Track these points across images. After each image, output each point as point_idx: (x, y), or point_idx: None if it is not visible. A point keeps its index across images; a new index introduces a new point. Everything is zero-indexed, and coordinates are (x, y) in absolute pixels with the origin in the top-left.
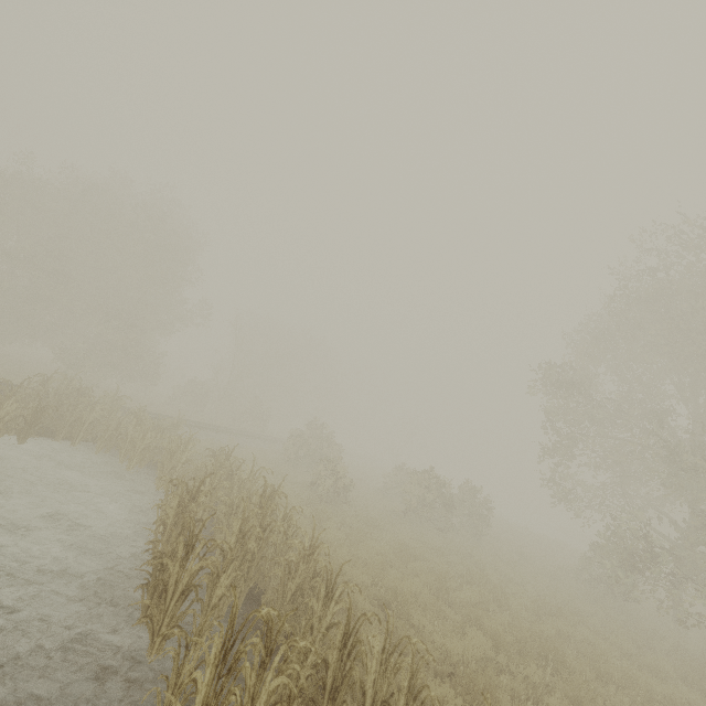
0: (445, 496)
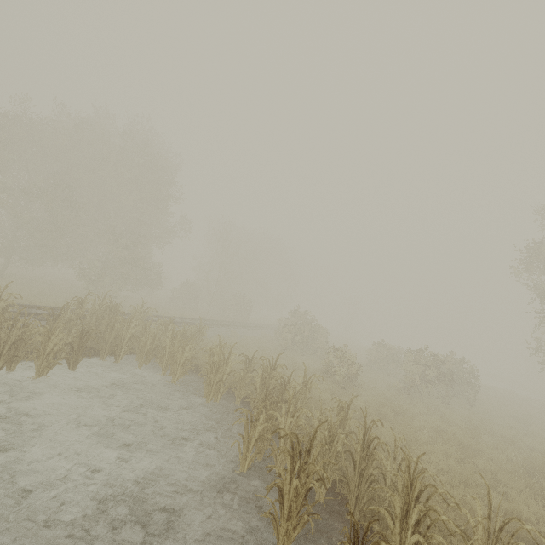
0: (442, 372)
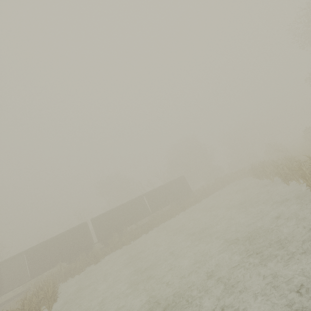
0: None
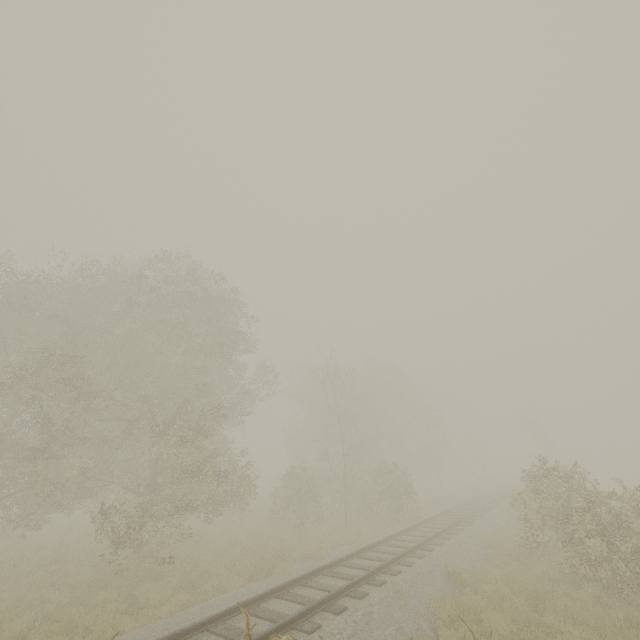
0: None
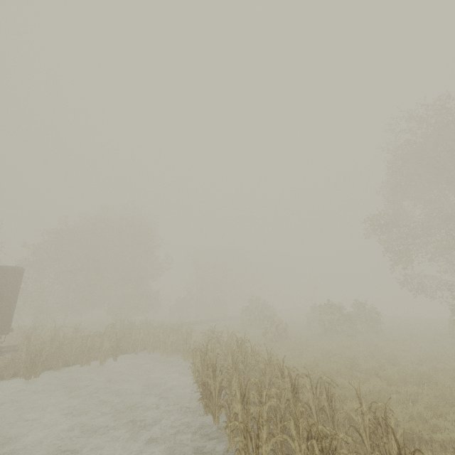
0: (344, 314)
